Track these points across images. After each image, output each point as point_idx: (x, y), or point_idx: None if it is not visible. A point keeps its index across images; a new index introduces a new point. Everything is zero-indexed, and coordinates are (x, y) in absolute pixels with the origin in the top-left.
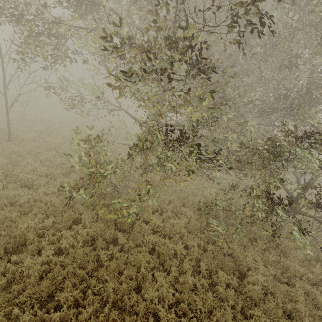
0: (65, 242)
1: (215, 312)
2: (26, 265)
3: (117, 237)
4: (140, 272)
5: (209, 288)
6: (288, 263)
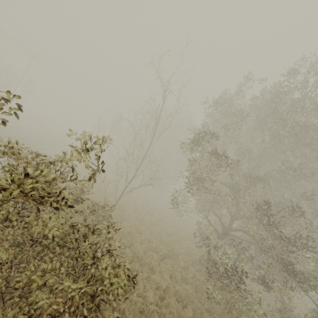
0: None
1: None
2: None
3: None
4: None
5: None
6: None
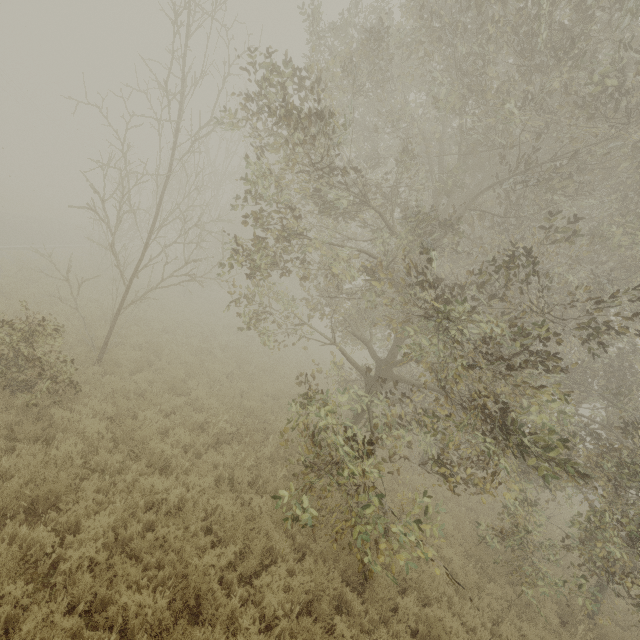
0: (273, 603)
1: None
2: None
3: (341, 597)
4: None
5: None
6: None
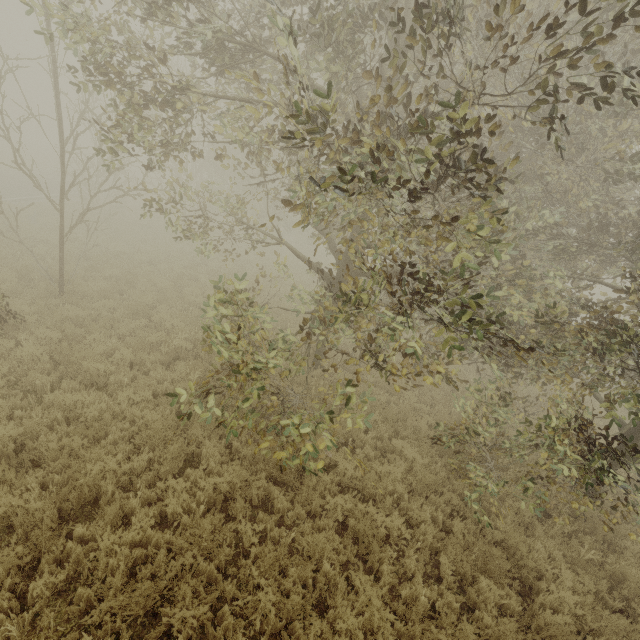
0: (173, 502)
1: None
2: (104, 548)
3: (270, 495)
4: (321, 573)
5: (460, 614)
6: (623, 569)
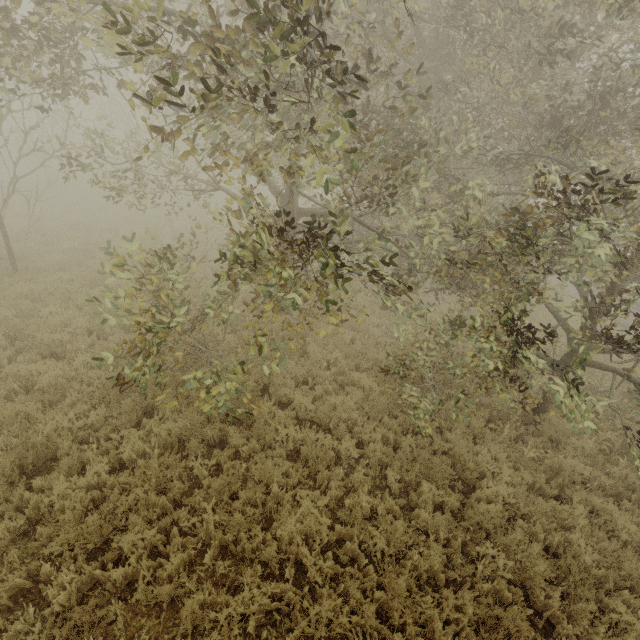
0: (127, 449)
1: (409, 553)
2: (60, 493)
3: (228, 435)
4: (271, 494)
5: (403, 514)
6: (560, 461)
